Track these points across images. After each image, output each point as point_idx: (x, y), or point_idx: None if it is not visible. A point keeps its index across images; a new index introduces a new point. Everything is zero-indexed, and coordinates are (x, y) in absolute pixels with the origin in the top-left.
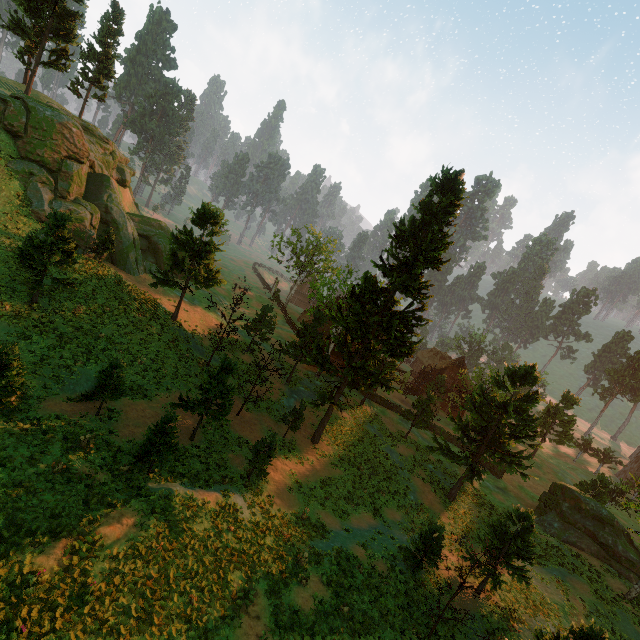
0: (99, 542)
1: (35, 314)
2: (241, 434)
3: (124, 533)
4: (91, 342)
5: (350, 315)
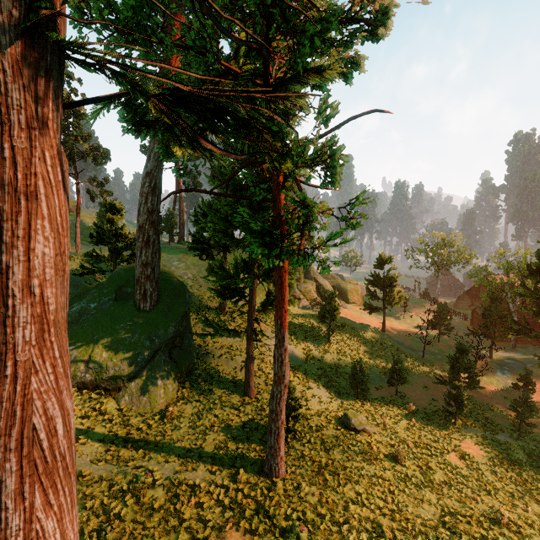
0: (471, 455)
1: (333, 346)
2: (485, 401)
3: (477, 453)
4: (361, 355)
5: (521, 287)
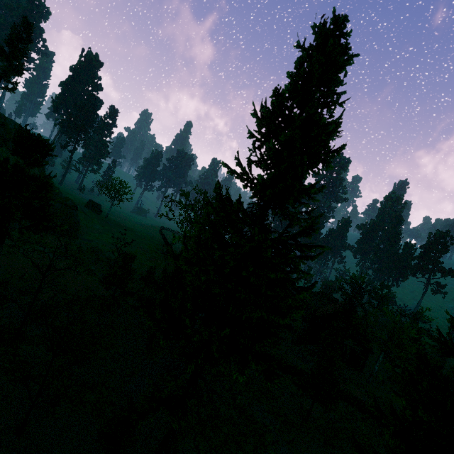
0: None
1: None
2: None
3: None
4: None
5: None
